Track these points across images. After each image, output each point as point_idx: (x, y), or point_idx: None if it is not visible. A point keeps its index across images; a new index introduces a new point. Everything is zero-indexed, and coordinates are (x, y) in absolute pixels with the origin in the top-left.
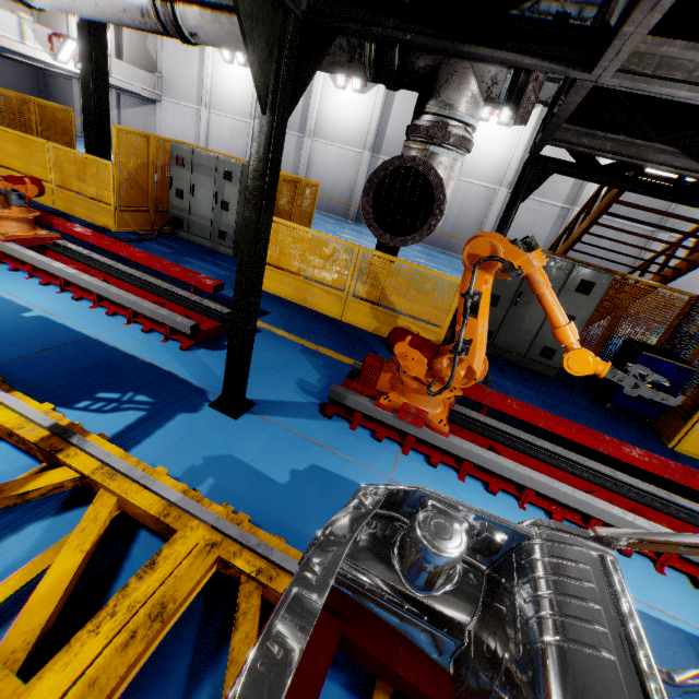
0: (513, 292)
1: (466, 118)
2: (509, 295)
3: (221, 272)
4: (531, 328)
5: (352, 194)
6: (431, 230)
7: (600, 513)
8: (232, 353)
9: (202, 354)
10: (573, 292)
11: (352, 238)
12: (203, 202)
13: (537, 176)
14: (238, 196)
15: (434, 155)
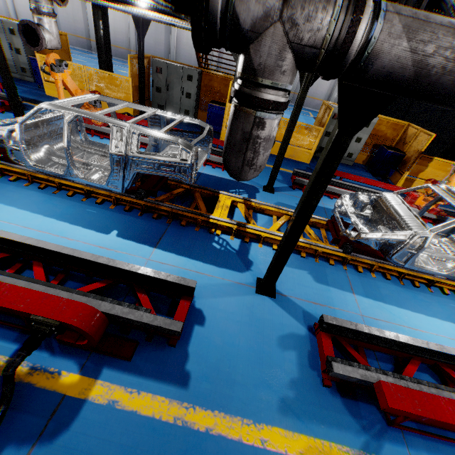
0: (165, 84)
1: (43, 6)
2: (164, 86)
3: (26, 89)
4: (177, 101)
5: (129, 42)
6: (42, 45)
7: (147, 141)
8: (11, 102)
9: (12, 114)
10: (187, 81)
11: (127, 73)
12: (5, 50)
13: (146, 23)
14: (23, 44)
15: (39, 19)
